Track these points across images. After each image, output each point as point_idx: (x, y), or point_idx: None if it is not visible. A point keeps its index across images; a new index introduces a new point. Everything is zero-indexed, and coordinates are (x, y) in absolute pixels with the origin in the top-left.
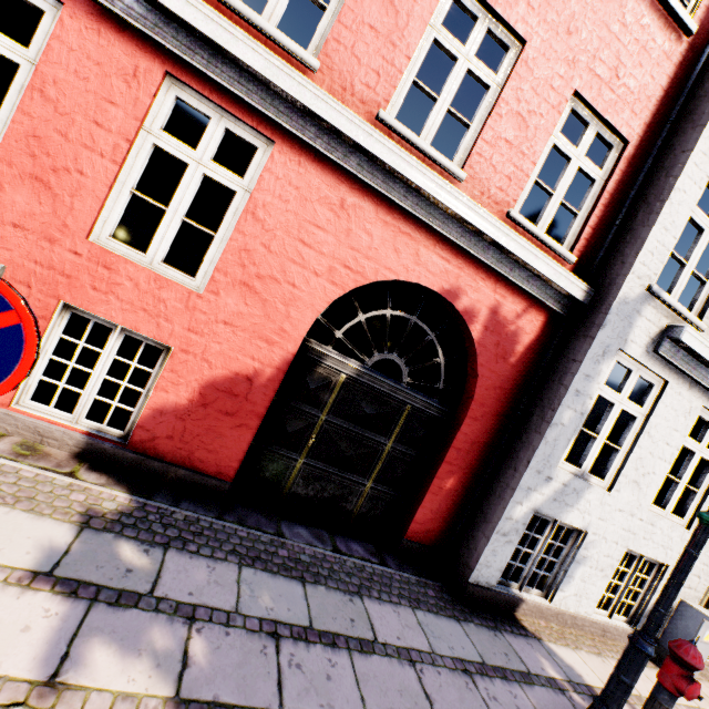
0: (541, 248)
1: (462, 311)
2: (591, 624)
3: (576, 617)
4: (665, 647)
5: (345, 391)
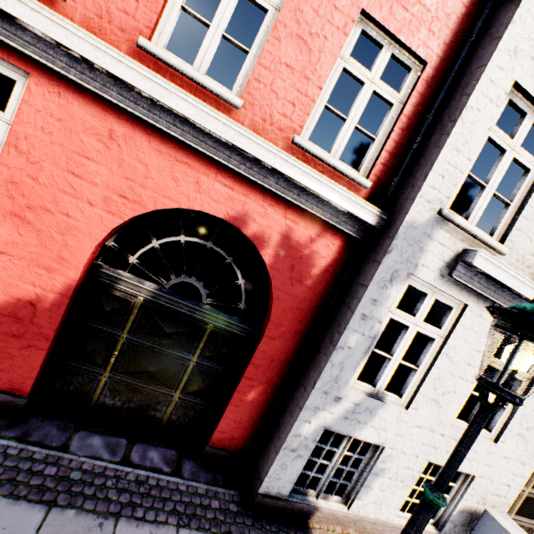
0: (333, 174)
1: (251, 237)
2: (392, 529)
3: (376, 523)
4: None
5: (144, 312)
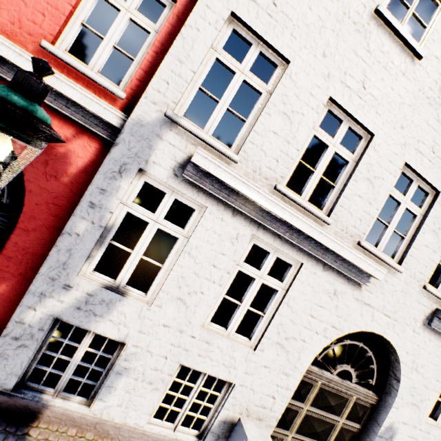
0: (87, 82)
1: None
2: (141, 436)
3: (121, 428)
4: None
5: None
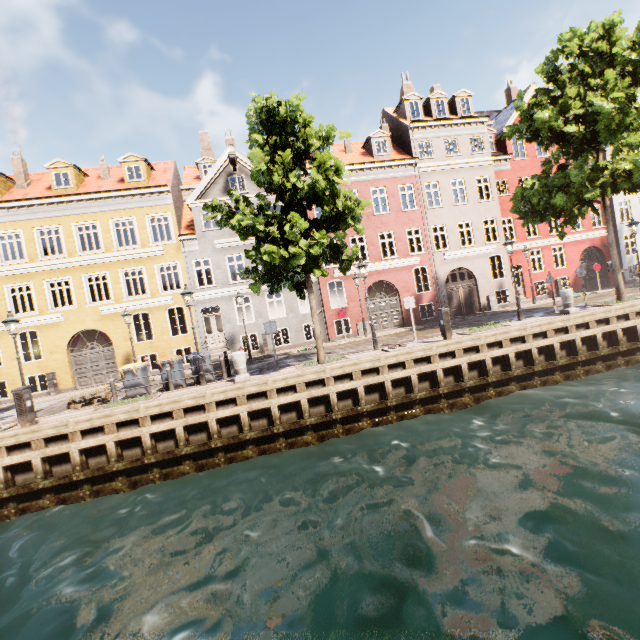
0: (599, 229)
1: (595, 246)
2: None
3: None
4: None
5: (586, 268)
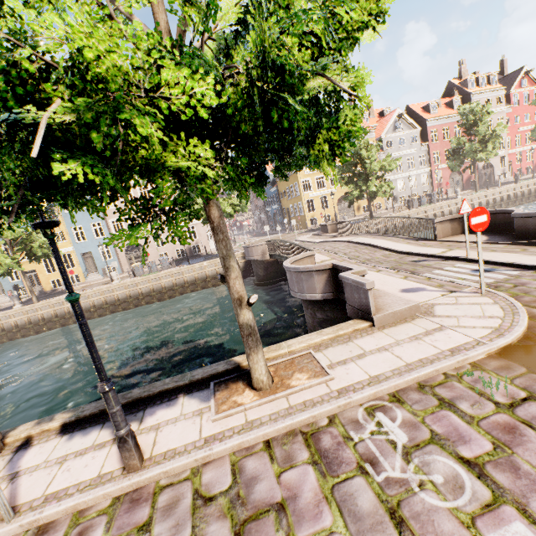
0: None
1: None
2: None
3: None
4: None
5: None
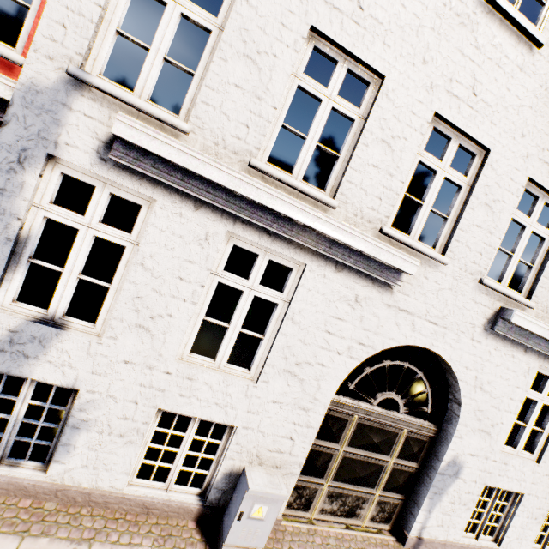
0: None
1: None
2: (120, 500)
3: (92, 493)
4: (223, 525)
5: None
